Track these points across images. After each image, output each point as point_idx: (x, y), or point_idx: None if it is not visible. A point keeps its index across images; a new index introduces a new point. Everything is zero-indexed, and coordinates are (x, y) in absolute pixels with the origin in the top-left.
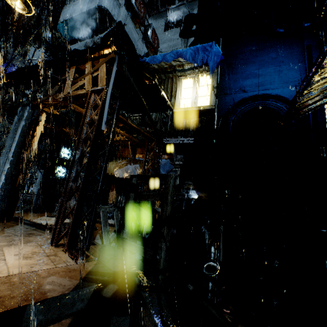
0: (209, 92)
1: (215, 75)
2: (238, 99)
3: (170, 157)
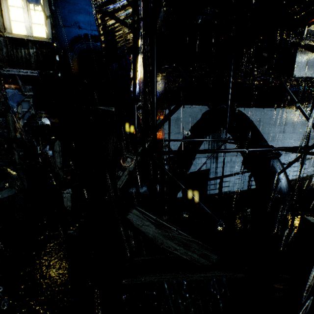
0: (43, 21)
1: (46, 1)
2: (75, 34)
3: (18, 87)
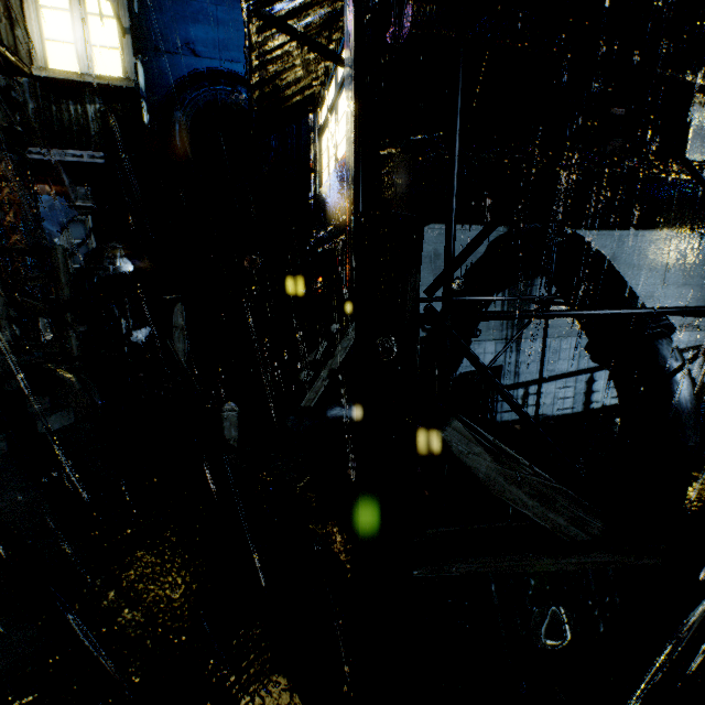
0: (116, 40)
1: None
2: (185, 70)
3: (60, 190)
